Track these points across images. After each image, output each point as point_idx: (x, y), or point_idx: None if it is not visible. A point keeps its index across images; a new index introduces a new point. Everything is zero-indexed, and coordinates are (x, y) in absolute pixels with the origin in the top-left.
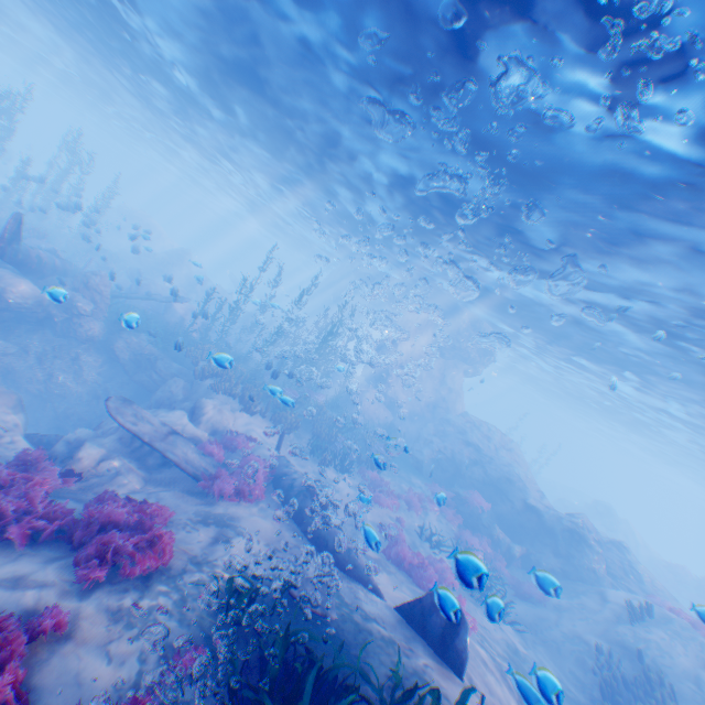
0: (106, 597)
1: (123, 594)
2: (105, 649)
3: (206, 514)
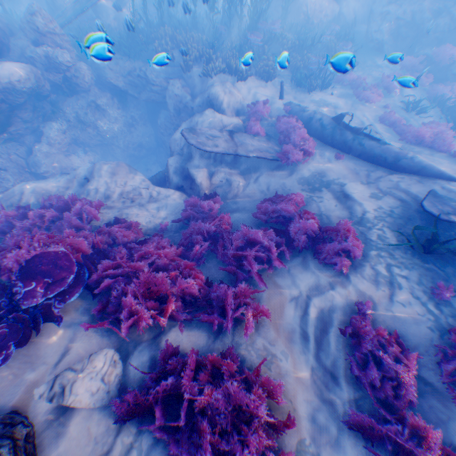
0: (358, 274)
1: (362, 268)
2: (392, 301)
3: (305, 182)
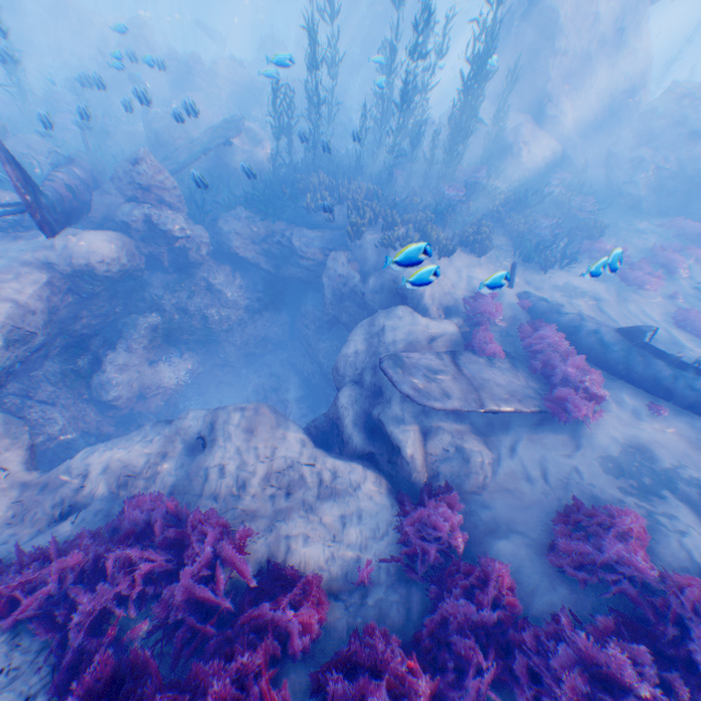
0: None
1: None
2: None
3: (619, 469)
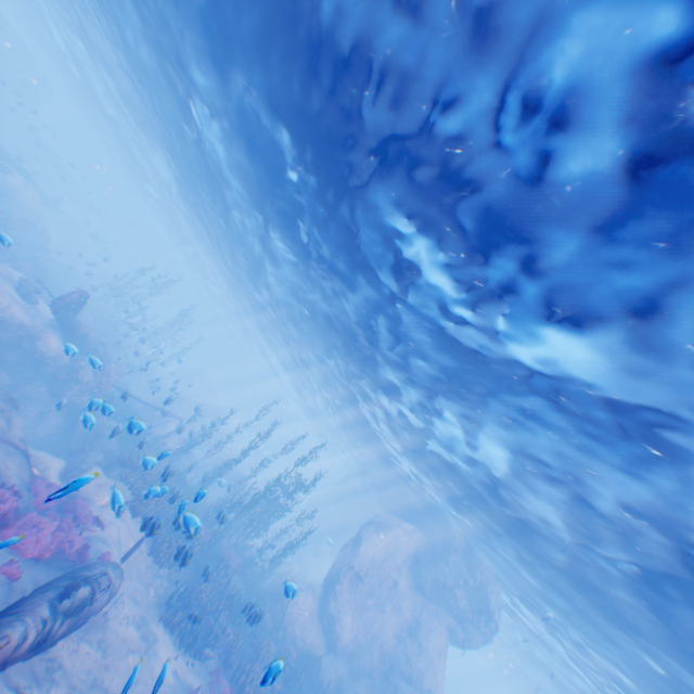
0: None
1: None
2: None
3: None
